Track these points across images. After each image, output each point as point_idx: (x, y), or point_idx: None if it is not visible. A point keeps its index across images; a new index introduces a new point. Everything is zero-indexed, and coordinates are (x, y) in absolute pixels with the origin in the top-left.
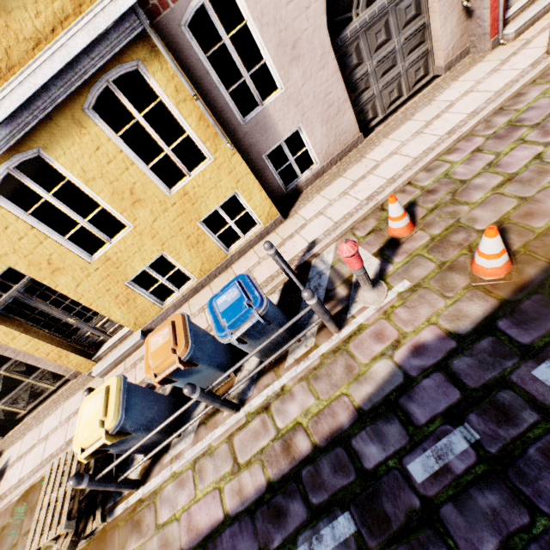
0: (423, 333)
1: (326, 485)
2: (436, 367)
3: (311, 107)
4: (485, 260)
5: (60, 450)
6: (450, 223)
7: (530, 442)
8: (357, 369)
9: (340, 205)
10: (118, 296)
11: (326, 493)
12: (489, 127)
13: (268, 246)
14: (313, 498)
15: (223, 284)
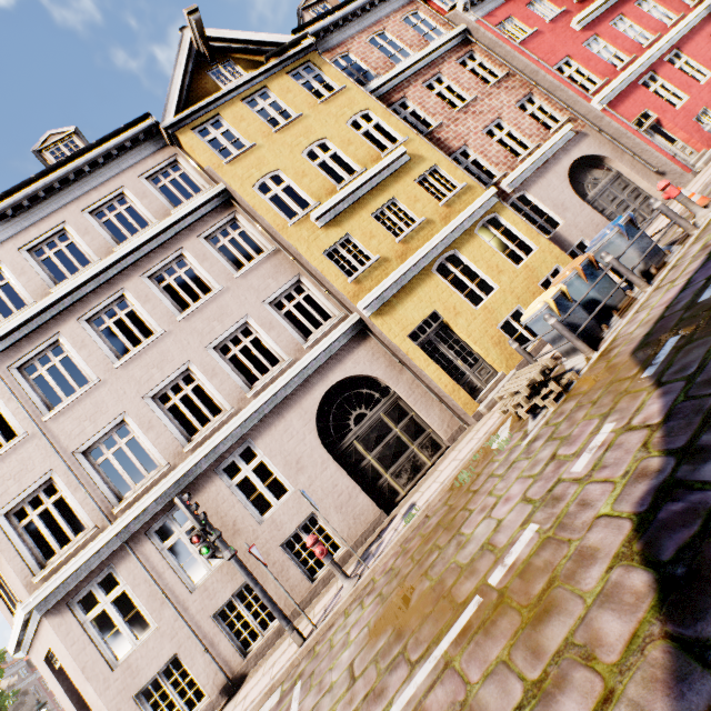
0: None
1: None
2: None
3: (585, 228)
4: None
5: (479, 440)
6: None
7: None
8: None
9: None
10: (492, 338)
11: None
12: None
13: None
14: None
15: None
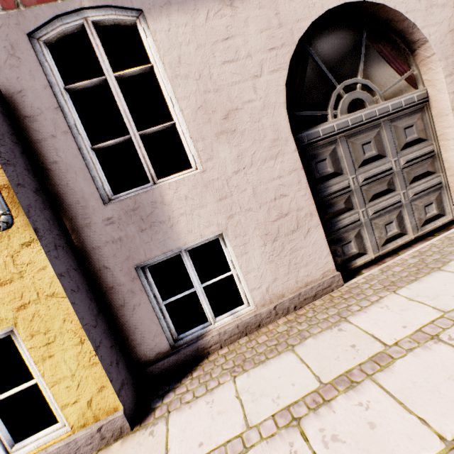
0: None
1: None
2: None
3: (247, 209)
4: None
5: None
6: None
7: None
8: None
9: None
10: None
11: None
12: None
13: None
14: None
15: None
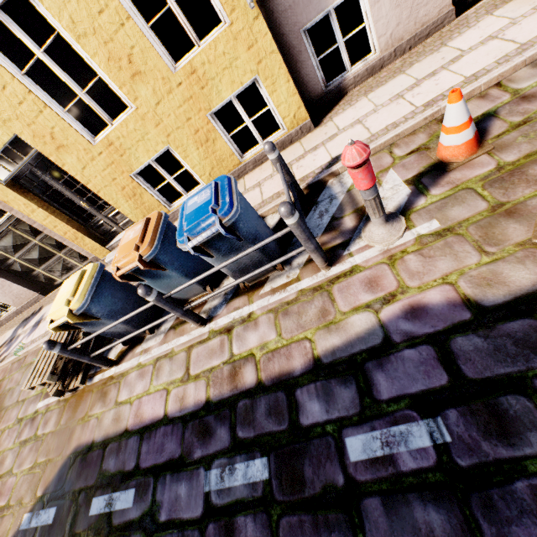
0: (430, 292)
1: (256, 423)
2: (429, 338)
3: None
4: None
5: None
6: None
7: (524, 474)
8: (332, 316)
9: (387, 112)
10: (124, 188)
11: (253, 432)
12: None
13: (268, 147)
14: (239, 431)
15: None
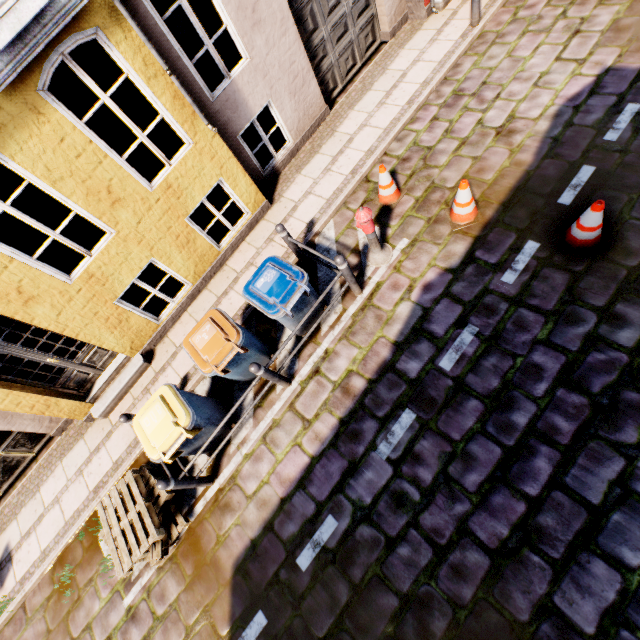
0: (427, 275)
1: (386, 401)
2: (442, 295)
3: (278, 79)
4: (461, 209)
5: (88, 501)
6: (428, 186)
7: (507, 320)
8: (386, 316)
9: (327, 183)
10: (108, 319)
11: (388, 406)
12: (439, 97)
13: (281, 228)
14: (379, 413)
15: (225, 283)
